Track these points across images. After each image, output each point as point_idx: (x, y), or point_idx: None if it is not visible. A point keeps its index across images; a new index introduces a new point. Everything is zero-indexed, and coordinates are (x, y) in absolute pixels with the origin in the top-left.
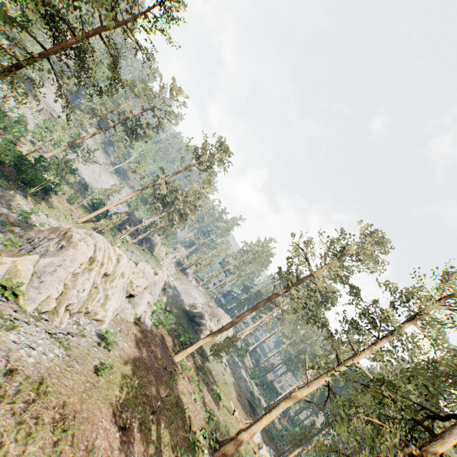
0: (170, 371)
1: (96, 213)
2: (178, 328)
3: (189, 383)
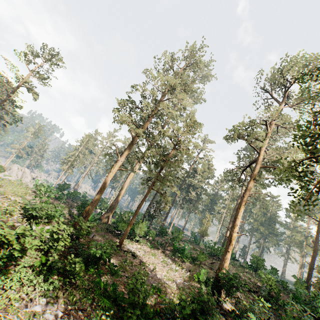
0: None
1: None
2: None
3: None
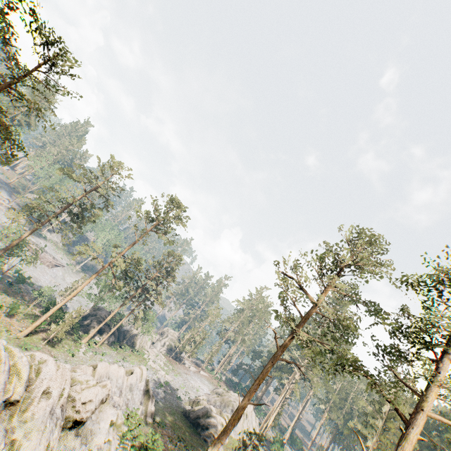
0: None
1: (43, 318)
2: (175, 447)
3: None
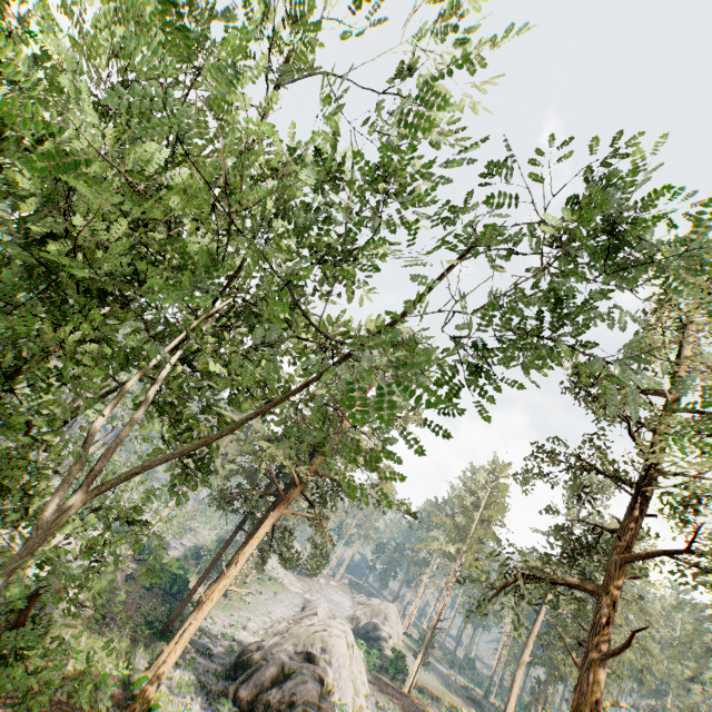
0: (419, 706)
1: None
2: None
3: (433, 708)
